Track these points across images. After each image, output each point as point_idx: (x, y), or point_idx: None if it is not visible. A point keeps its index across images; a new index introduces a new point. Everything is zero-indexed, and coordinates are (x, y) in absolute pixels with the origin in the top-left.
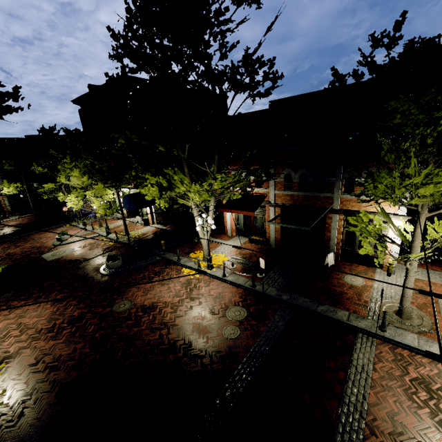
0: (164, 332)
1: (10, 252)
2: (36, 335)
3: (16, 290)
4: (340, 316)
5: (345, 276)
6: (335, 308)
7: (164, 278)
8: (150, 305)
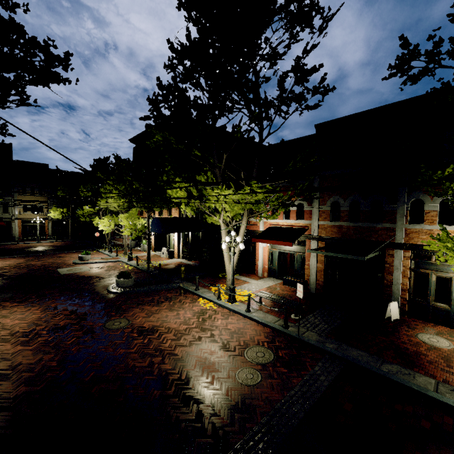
0: (156, 360)
1: (31, 263)
2: (7, 337)
3: (15, 293)
4: (421, 383)
5: (419, 334)
6: (412, 371)
7: (174, 304)
8: (150, 328)
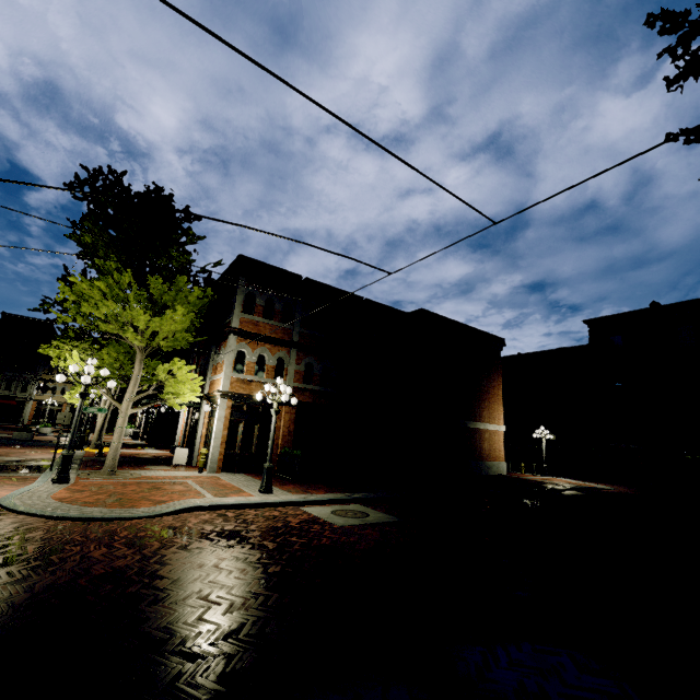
0: None
1: None
2: None
3: None
4: None
5: (161, 466)
6: (78, 466)
7: (32, 448)
8: None
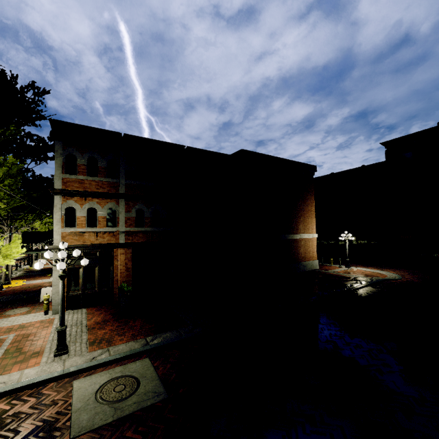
0: None
1: None
2: None
3: None
4: None
5: (22, 308)
6: None
7: None
8: None
